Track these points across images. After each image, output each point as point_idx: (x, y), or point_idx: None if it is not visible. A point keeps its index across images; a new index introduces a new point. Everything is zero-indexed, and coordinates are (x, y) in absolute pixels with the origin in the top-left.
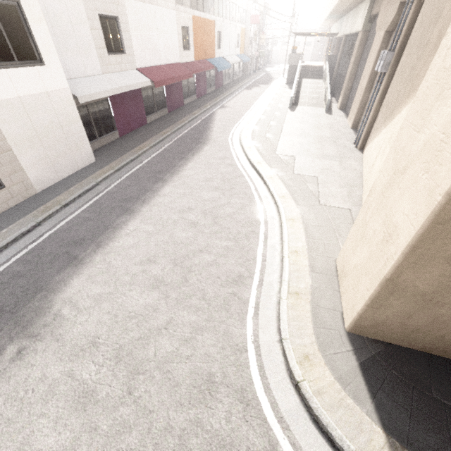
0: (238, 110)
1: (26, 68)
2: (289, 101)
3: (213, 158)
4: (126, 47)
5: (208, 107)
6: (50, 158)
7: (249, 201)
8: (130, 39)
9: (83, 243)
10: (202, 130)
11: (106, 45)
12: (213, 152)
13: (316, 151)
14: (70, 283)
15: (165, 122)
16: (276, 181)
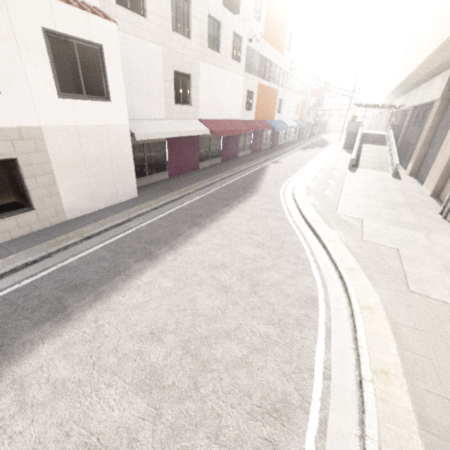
0: (292, 166)
1: (92, 101)
2: (347, 162)
3: (261, 209)
4: (193, 100)
5: (261, 161)
6: (91, 187)
7: (303, 269)
8: (198, 94)
9: (83, 289)
10: (252, 180)
11: (174, 96)
12: (262, 203)
13: (390, 217)
14: (37, 349)
15: (217, 169)
16: (340, 246)
